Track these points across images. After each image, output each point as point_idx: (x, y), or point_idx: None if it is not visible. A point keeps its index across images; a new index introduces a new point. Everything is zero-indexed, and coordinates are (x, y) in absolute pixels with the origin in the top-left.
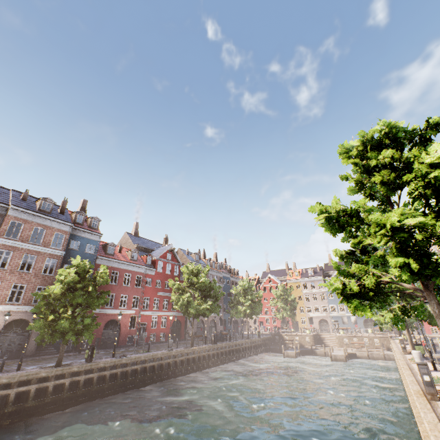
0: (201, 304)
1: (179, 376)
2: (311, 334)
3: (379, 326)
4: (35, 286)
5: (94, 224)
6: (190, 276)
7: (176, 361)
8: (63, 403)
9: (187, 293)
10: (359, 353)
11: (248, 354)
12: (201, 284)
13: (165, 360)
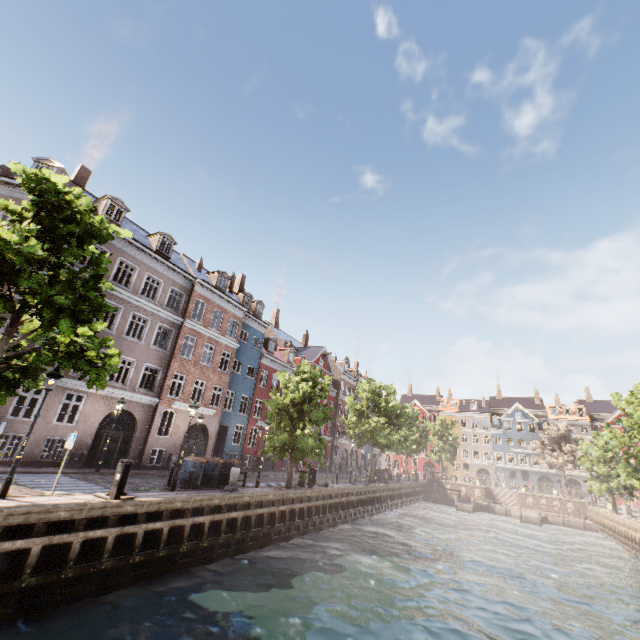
0: (391, 434)
1: (367, 516)
2: (483, 486)
3: (630, 491)
4: (213, 384)
5: (259, 310)
6: (372, 395)
7: (366, 499)
8: (301, 530)
9: (374, 418)
10: (552, 517)
11: (411, 501)
12: (389, 408)
13: (360, 496)
